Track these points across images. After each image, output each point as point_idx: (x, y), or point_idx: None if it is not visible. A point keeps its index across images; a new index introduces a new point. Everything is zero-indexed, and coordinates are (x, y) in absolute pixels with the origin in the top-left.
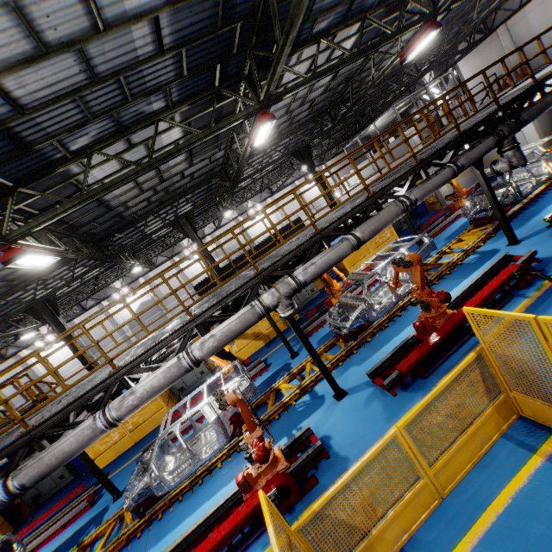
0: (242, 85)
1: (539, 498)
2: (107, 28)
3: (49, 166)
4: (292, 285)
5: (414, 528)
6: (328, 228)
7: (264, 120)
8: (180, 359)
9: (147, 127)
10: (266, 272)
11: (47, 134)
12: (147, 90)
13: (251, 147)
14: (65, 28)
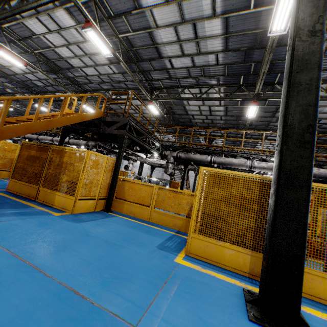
0: None
1: None
2: None
3: None
4: None
5: None
6: None
7: None
8: None
9: None
10: None
11: None
12: None
13: None
14: None
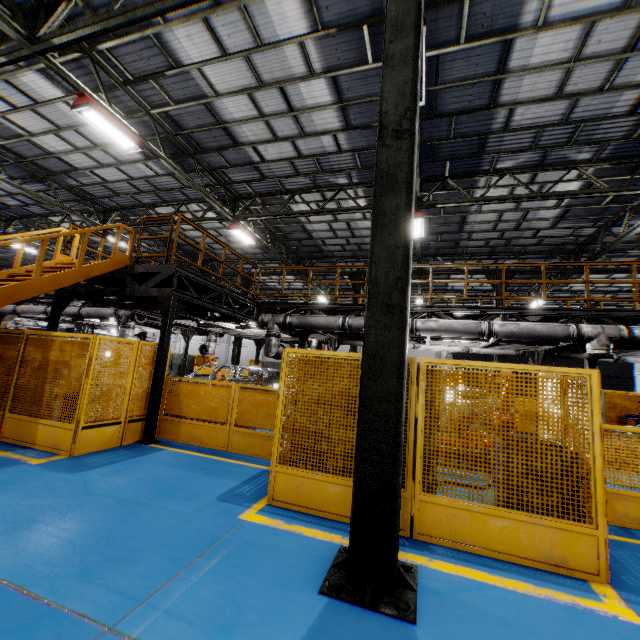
0: None
1: None
2: (607, 89)
3: (474, 172)
4: (621, 332)
5: None
6: None
7: None
8: (481, 322)
9: (560, 170)
10: (595, 313)
11: (497, 150)
12: (587, 141)
13: None
14: (582, 85)
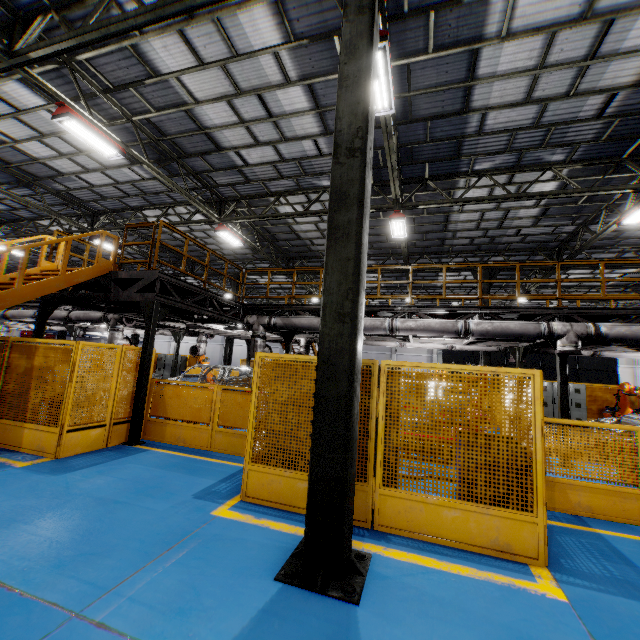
0: None
1: None
2: (574, 95)
3: (453, 174)
4: (589, 329)
5: (600, 515)
6: None
7: None
8: (458, 321)
9: (535, 171)
10: (566, 311)
11: (474, 153)
12: (560, 143)
13: (617, 224)
14: (549, 91)
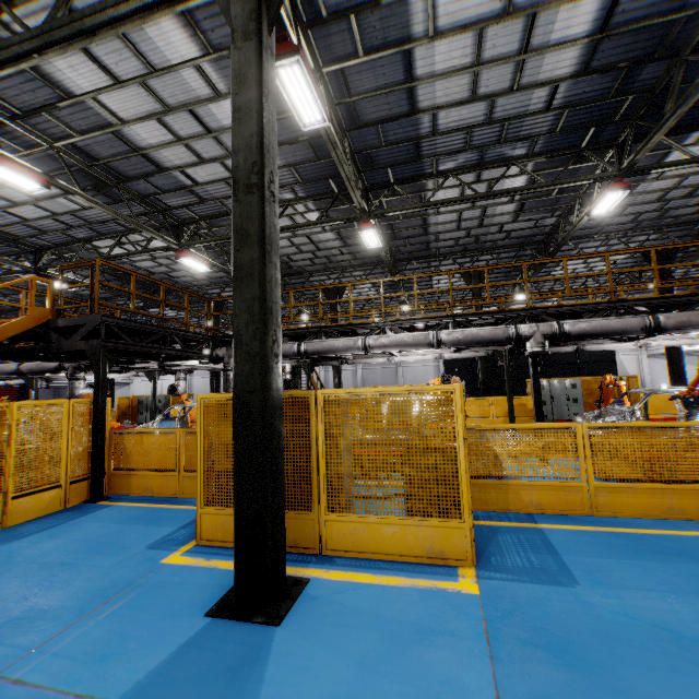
0: (610, 152)
1: (692, 541)
2: (518, 89)
3: (419, 176)
4: (554, 328)
5: (549, 511)
6: (626, 303)
7: (615, 187)
8: (430, 333)
9: (501, 167)
10: (534, 312)
11: (434, 153)
12: (518, 138)
13: (587, 215)
14: (493, 87)
